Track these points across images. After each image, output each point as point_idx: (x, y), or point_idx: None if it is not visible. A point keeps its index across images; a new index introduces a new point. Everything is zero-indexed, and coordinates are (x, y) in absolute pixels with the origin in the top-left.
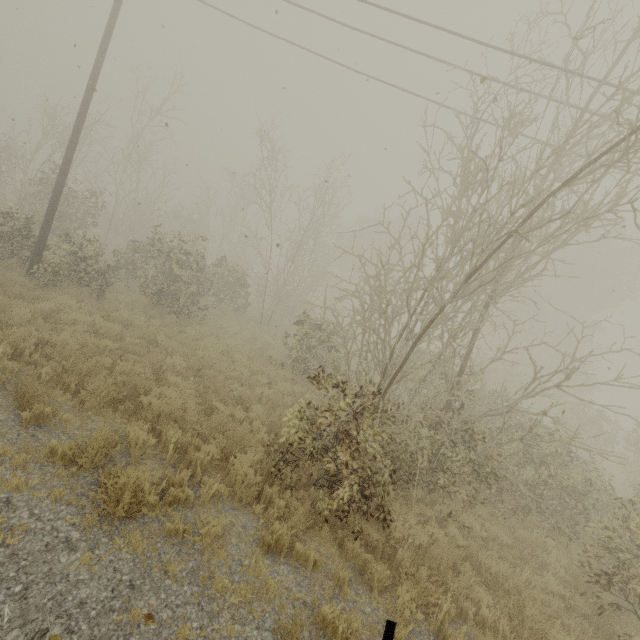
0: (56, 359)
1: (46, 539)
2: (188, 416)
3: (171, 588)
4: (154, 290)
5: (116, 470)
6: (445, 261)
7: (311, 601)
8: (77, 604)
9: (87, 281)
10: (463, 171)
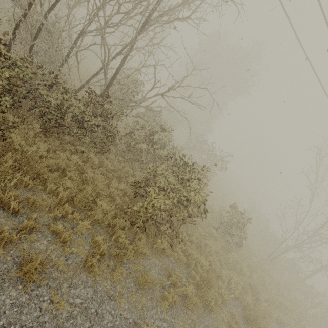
0: None
1: None
2: None
3: None
4: None
5: None
6: None
7: None
8: None
9: None
10: None
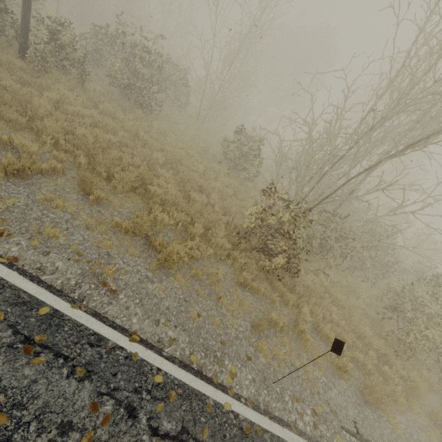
0: (83, 150)
1: (137, 276)
2: (180, 202)
3: (202, 302)
4: (121, 83)
5: (159, 240)
6: (387, 119)
7: (262, 309)
8: (166, 308)
9: (70, 69)
10: (425, 20)
